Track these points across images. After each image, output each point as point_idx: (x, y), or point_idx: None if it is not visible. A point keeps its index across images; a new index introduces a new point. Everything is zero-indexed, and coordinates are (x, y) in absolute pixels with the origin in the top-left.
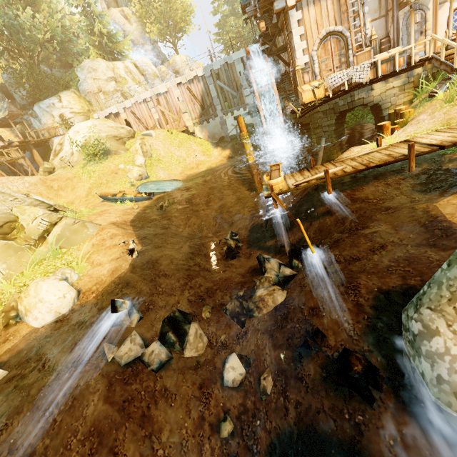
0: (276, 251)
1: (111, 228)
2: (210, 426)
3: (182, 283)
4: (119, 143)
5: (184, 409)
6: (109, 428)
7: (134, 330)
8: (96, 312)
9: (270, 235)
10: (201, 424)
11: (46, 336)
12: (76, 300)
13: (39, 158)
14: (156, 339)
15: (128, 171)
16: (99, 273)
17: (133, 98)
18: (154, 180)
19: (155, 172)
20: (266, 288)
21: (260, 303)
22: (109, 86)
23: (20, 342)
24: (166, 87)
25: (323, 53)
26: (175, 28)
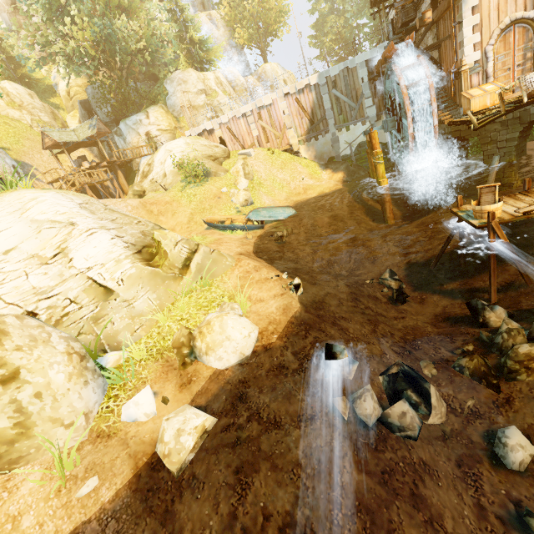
0: (466, 297)
1: (247, 259)
2: (498, 519)
3: (370, 330)
4: (217, 164)
5: (454, 492)
6: (377, 505)
7: (369, 383)
8: (291, 357)
9: (446, 277)
10: (483, 514)
11: (240, 381)
12: (256, 341)
13: (123, 181)
14: (385, 397)
15: (232, 195)
16: (266, 311)
17: (232, 112)
18: (259, 206)
19: (258, 197)
20: (531, 343)
21: (531, 363)
22: (199, 99)
23: (209, 384)
24: (271, 98)
25: (502, 47)
26: (266, 31)
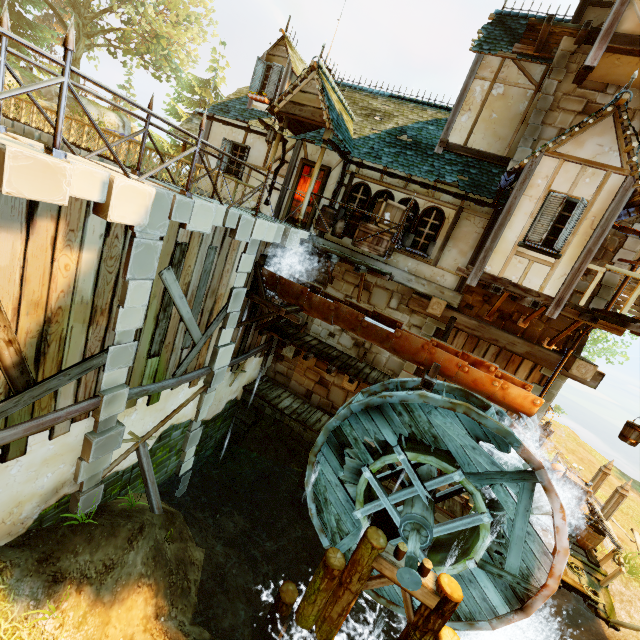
0: None
1: None
2: None
3: None
4: None
5: None
6: None
7: None
8: None
9: None
10: None
11: None
12: None
13: None
14: None
15: None
16: None
17: None
18: None
19: None
20: None
21: None
22: None
23: None
24: None
25: None
26: None
